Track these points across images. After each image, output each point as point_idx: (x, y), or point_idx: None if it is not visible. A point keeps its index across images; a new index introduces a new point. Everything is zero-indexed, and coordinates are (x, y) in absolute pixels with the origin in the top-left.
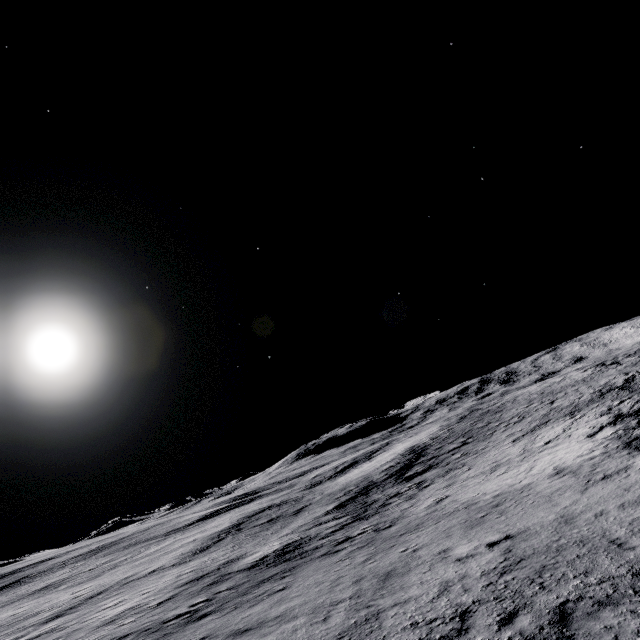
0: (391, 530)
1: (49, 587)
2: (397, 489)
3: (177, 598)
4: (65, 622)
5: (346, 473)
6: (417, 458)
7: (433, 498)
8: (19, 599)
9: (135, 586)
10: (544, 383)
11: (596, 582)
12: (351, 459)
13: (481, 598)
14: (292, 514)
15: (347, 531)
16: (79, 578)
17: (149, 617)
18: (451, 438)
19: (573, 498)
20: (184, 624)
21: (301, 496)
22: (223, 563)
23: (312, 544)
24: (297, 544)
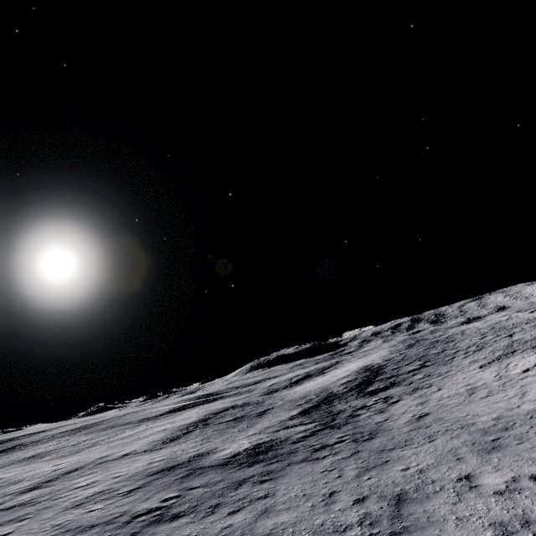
0: (374, 443)
1: (36, 456)
2: (362, 402)
3: (148, 488)
4: (39, 496)
5: (301, 384)
6: (375, 376)
7: (410, 414)
8: (10, 464)
9: (108, 467)
10: (488, 321)
11: None
12: (304, 373)
13: None
14: (256, 415)
15: (320, 438)
16: (62, 452)
17: (118, 506)
18: (406, 361)
19: None
20: (155, 523)
21: (262, 400)
22: (193, 456)
23: (285, 447)
24: (268, 445)
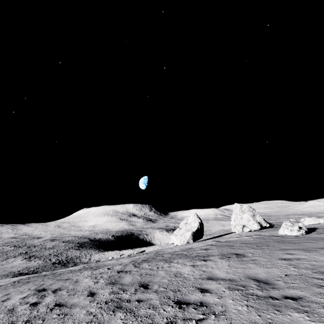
0: None
1: None
2: None
3: None
4: None
5: None
6: None
7: None
8: None
9: None
10: None
11: (32, 267)
12: None
13: (23, 269)
14: None
15: None
16: None
17: None
18: None
19: (25, 265)
20: None
21: None
22: None
23: None
24: None
